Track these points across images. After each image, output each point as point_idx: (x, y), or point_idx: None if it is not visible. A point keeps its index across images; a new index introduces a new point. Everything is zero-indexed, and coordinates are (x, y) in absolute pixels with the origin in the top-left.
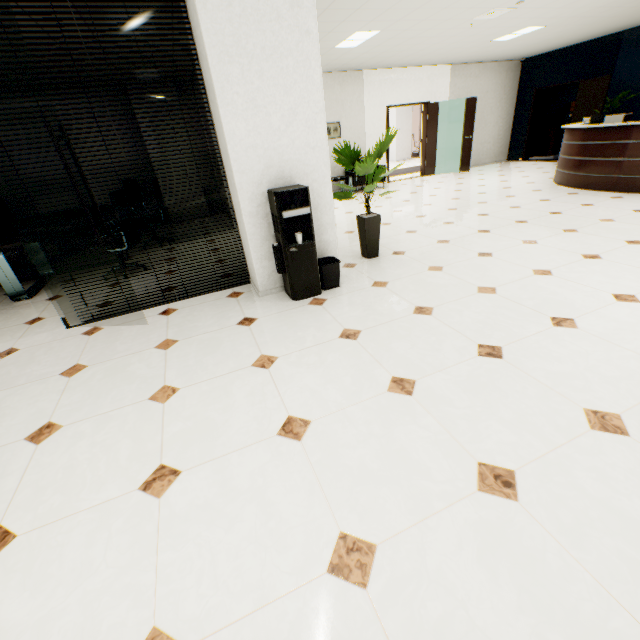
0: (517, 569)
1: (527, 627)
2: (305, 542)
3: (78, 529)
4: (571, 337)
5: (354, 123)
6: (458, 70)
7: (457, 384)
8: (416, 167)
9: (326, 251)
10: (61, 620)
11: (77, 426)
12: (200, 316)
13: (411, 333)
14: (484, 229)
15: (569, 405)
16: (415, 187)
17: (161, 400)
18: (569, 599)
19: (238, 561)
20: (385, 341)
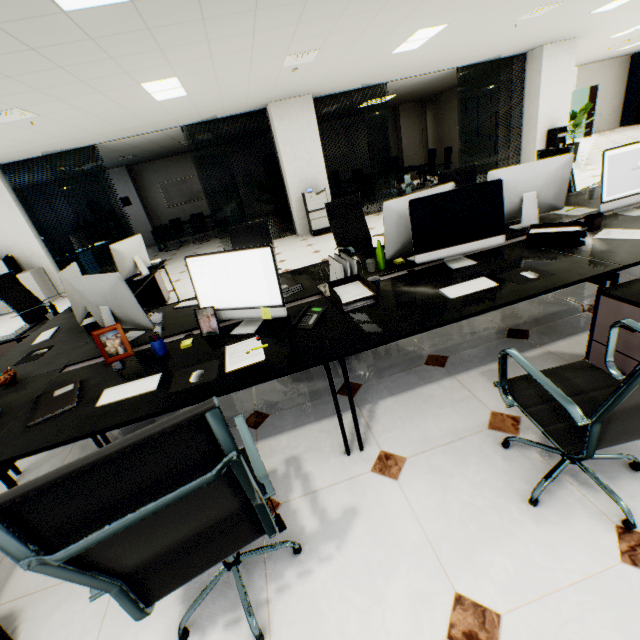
0: None
1: None
2: None
3: None
4: None
5: None
6: (582, 69)
7: None
8: None
9: None
10: None
11: None
12: None
13: None
14: None
15: None
16: None
17: None
18: None
19: None
20: None
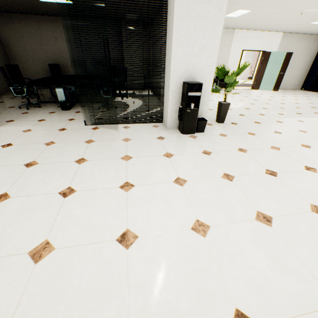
0: (266, 247)
1: (266, 263)
2: (182, 218)
3: (98, 194)
4: (312, 176)
5: (223, 56)
6: (286, 36)
7: (253, 182)
8: (249, 84)
9: (201, 115)
10: (95, 218)
11: (93, 161)
12: (140, 132)
13: (235, 158)
14: (280, 121)
15: (304, 201)
16: (247, 94)
17: (125, 160)
18: (285, 260)
19: (157, 218)
20: (222, 158)
